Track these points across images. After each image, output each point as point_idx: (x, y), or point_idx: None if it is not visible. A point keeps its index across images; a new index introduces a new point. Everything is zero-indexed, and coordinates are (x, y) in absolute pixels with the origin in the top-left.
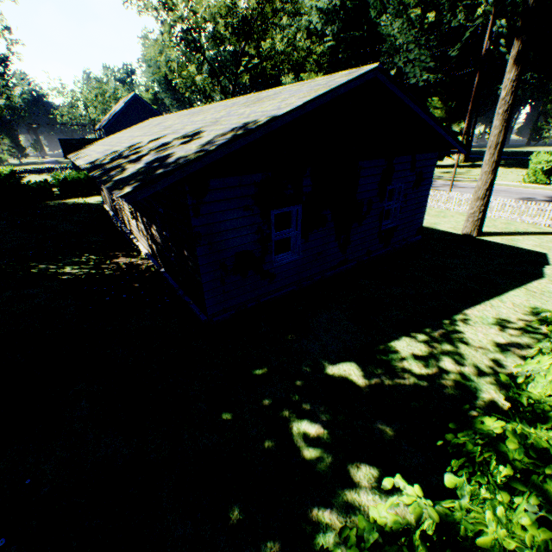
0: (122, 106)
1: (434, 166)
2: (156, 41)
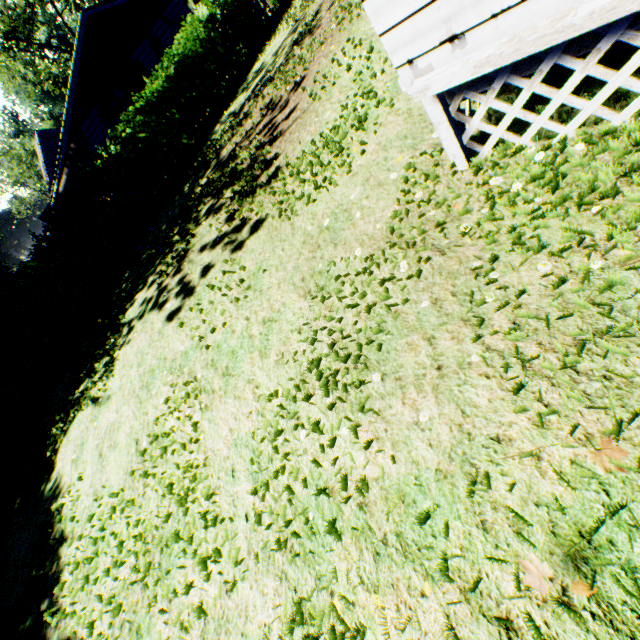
0: (41, 152)
1: (185, 6)
2: (3, 73)
